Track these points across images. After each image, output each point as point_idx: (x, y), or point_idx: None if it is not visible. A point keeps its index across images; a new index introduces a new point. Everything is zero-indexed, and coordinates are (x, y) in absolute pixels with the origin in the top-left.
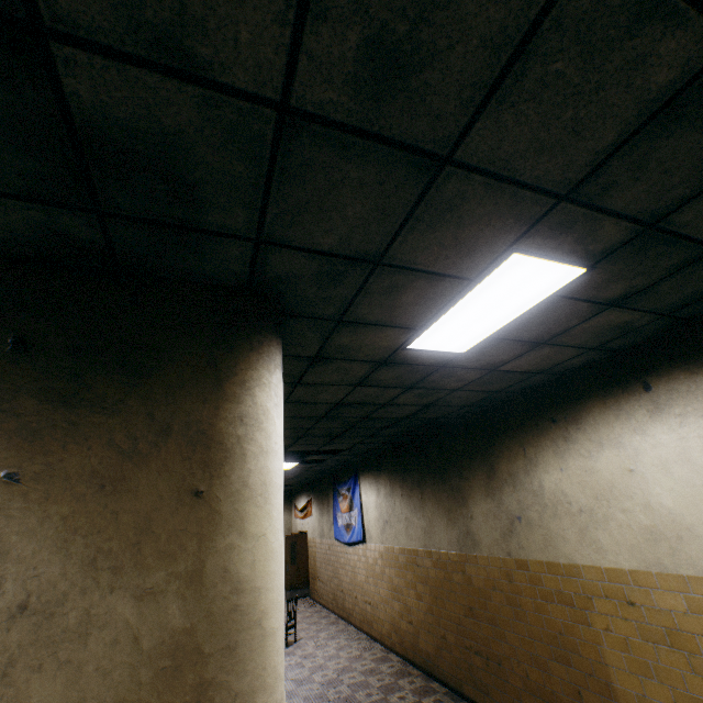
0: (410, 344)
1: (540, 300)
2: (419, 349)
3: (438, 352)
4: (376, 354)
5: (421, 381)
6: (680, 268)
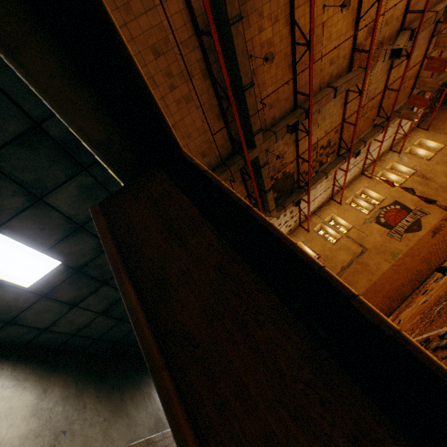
0: (22, 286)
1: (0, 233)
2: (36, 282)
3: (48, 273)
4: (27, 299)
5: (98, 278)
6: (2, 173)
